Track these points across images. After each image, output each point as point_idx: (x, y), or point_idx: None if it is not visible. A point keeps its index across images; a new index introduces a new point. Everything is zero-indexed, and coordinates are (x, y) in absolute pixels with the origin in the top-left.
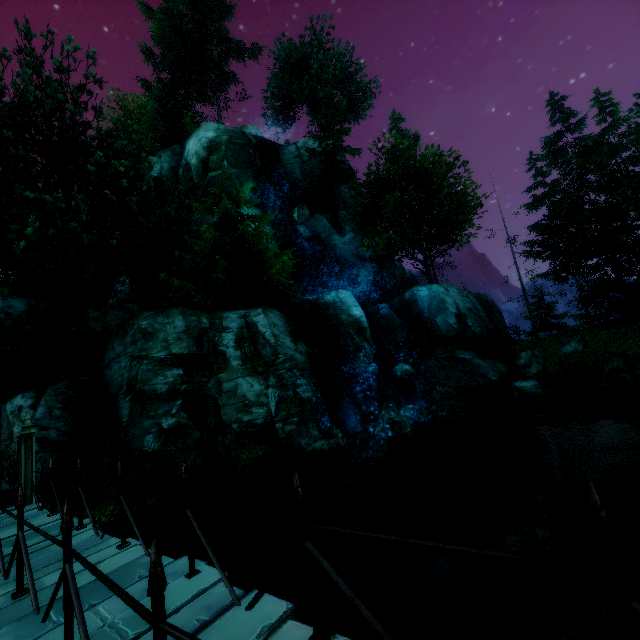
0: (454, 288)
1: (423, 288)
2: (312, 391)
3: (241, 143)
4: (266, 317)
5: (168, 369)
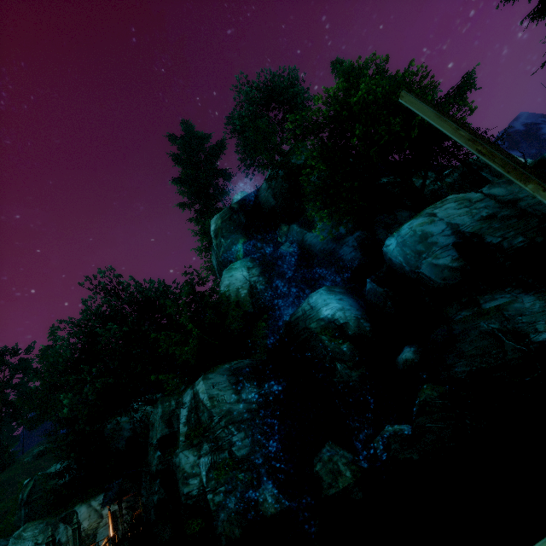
0: (449, 203)
1: (390, 240)
2: (250, 444)
3: (228, 217)
4: (206, 382)
5: (155, 452)
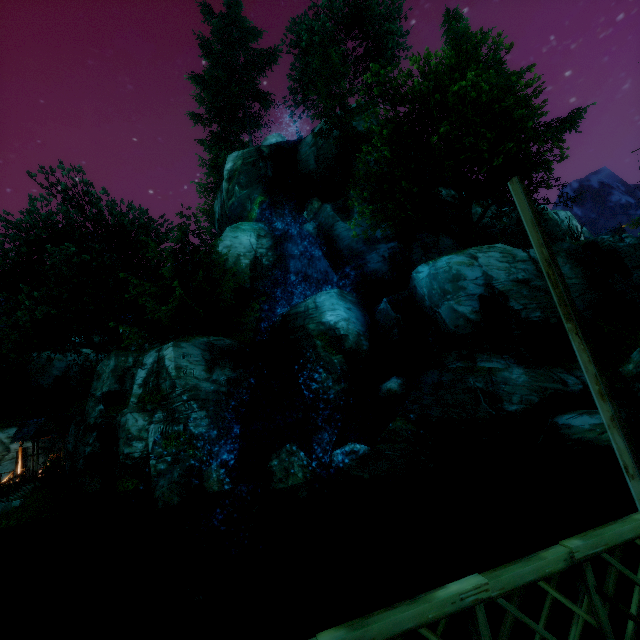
0: (495, 252)
1: (424, 267)
2: (209, 425)
3: (252, 161)
4: (176, 350)
5: (97, 405)
